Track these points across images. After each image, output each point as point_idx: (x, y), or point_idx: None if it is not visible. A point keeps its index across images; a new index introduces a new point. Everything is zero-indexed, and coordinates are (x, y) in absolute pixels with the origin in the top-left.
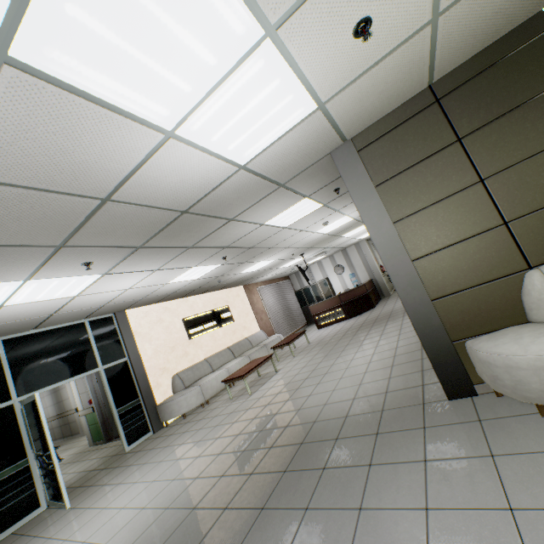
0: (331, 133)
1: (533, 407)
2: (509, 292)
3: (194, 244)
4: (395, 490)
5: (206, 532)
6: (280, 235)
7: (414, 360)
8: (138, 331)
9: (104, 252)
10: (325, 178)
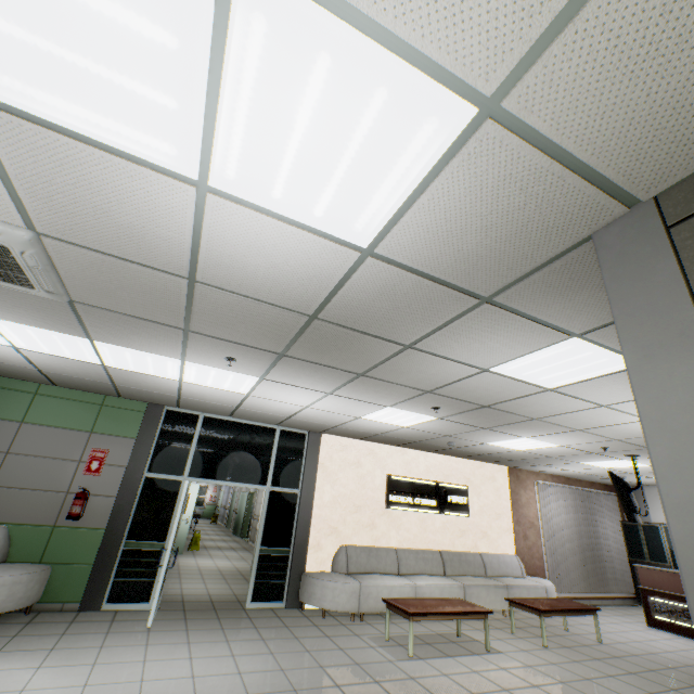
0: (567, 180)
1: None
2: None
3: (365, 371)
4: None
5: None
6: (543, 399)
7: None
8: (325, 465)
9: (242, 350)
10: None
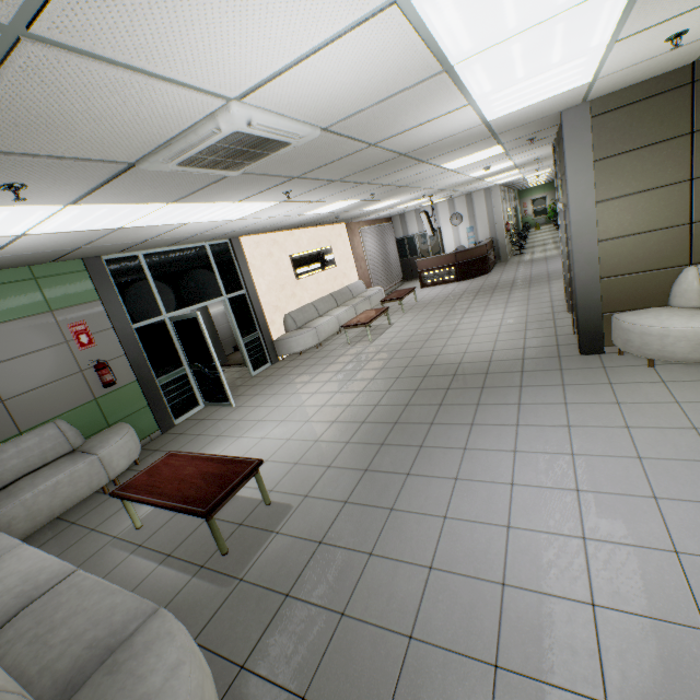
0: (579, 97)
1: (643, 362)
2: (664, 282)
3: (369, 181)
4: (543, 397)
5: (399, 415)
6: (438, 176)
7: (547, 328)
8: (253, 264)
9: (309, 184)
10: (534, 129)
